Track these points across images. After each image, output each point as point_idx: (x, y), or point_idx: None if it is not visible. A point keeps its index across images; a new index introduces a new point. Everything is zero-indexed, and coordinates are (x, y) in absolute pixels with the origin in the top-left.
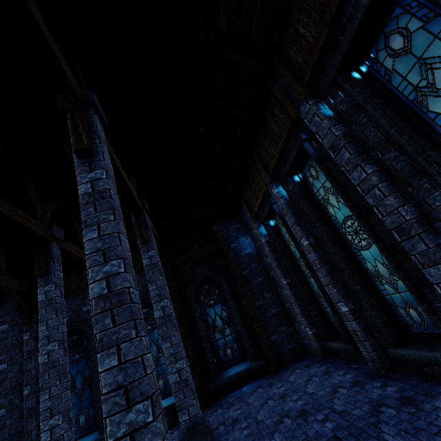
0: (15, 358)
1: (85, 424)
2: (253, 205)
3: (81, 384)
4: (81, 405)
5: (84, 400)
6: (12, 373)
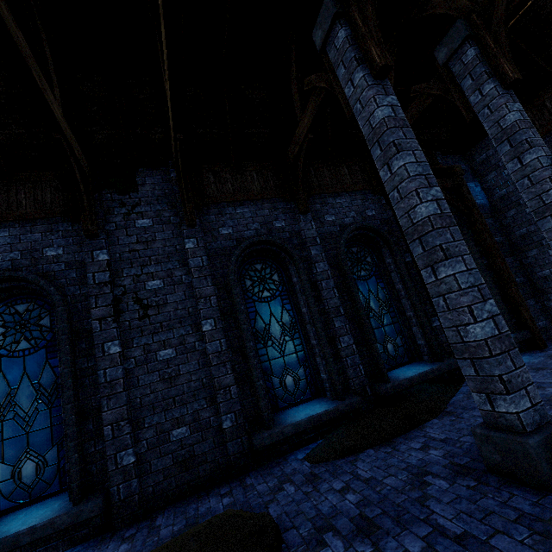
0: (175, 275)
1: (295, 389)
2: (545, 120)
3: (279, 334)
4: (285, 362)
5: (287, 355)
6: (173, 296)
